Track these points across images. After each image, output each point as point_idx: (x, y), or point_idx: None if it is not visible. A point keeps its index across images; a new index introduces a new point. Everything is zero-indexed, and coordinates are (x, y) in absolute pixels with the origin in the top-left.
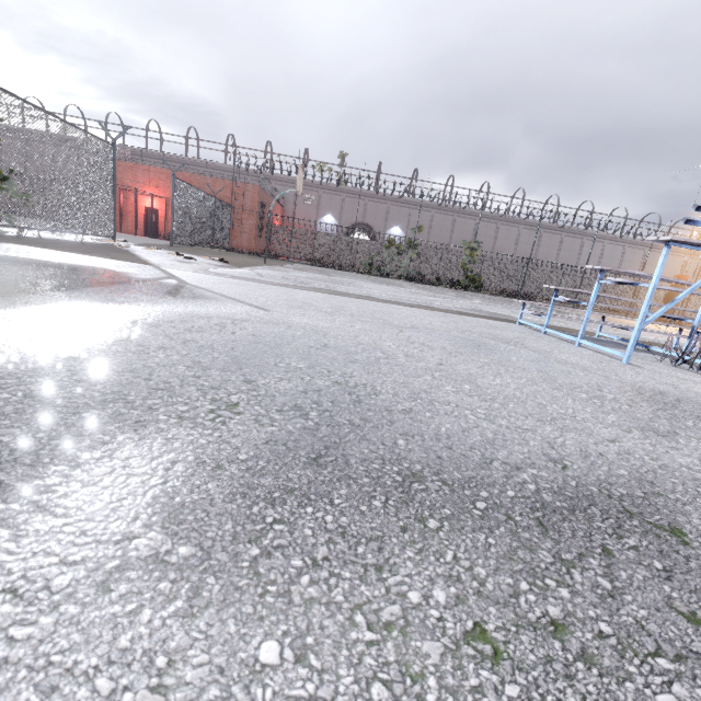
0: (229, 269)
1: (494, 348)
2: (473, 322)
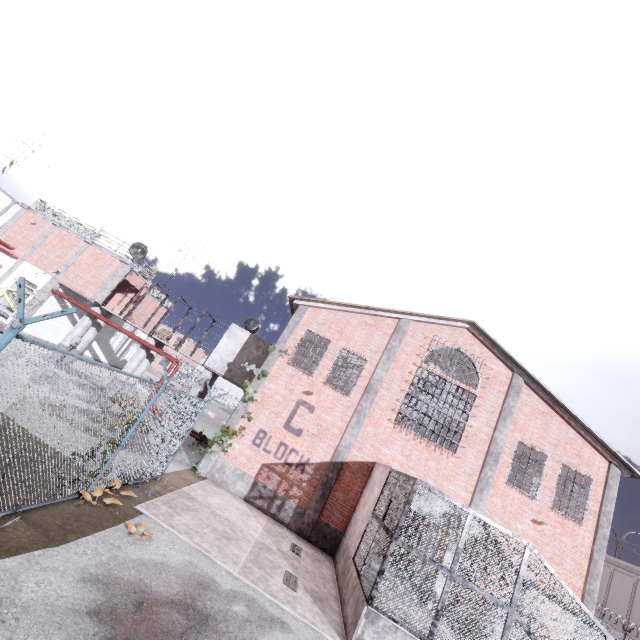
0: None
1: None
2: None
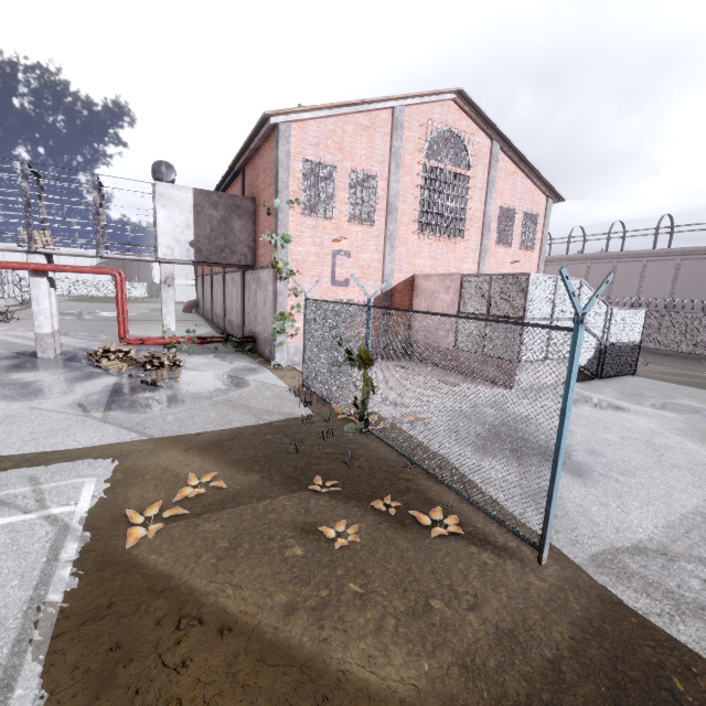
0: (92, 481)
1: None
2: None
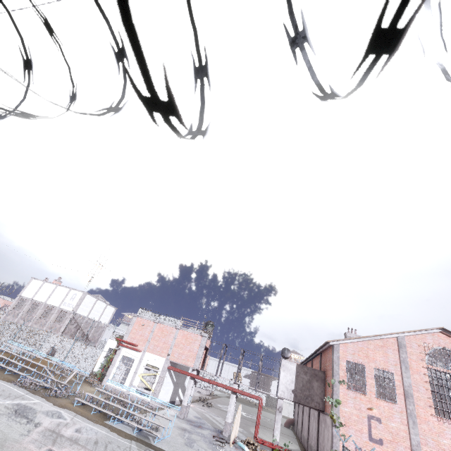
0: None
1: (193, 445)
2: (176, 448)
